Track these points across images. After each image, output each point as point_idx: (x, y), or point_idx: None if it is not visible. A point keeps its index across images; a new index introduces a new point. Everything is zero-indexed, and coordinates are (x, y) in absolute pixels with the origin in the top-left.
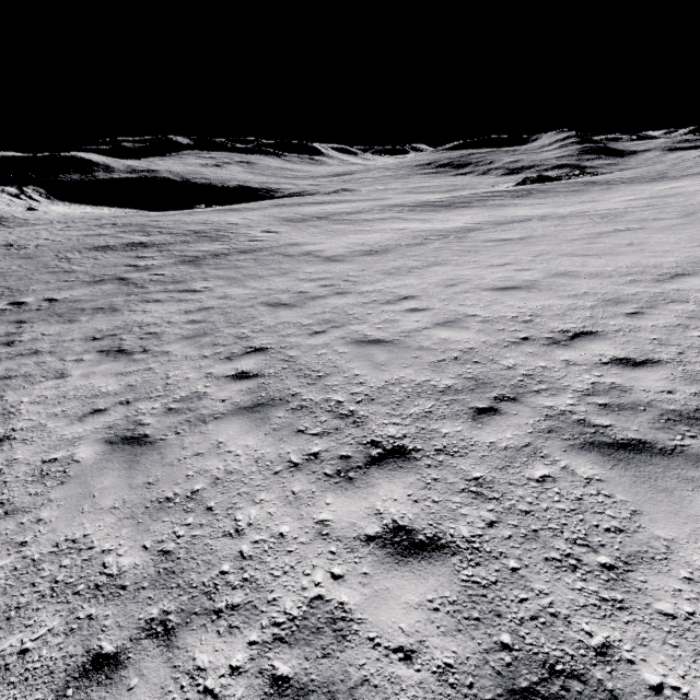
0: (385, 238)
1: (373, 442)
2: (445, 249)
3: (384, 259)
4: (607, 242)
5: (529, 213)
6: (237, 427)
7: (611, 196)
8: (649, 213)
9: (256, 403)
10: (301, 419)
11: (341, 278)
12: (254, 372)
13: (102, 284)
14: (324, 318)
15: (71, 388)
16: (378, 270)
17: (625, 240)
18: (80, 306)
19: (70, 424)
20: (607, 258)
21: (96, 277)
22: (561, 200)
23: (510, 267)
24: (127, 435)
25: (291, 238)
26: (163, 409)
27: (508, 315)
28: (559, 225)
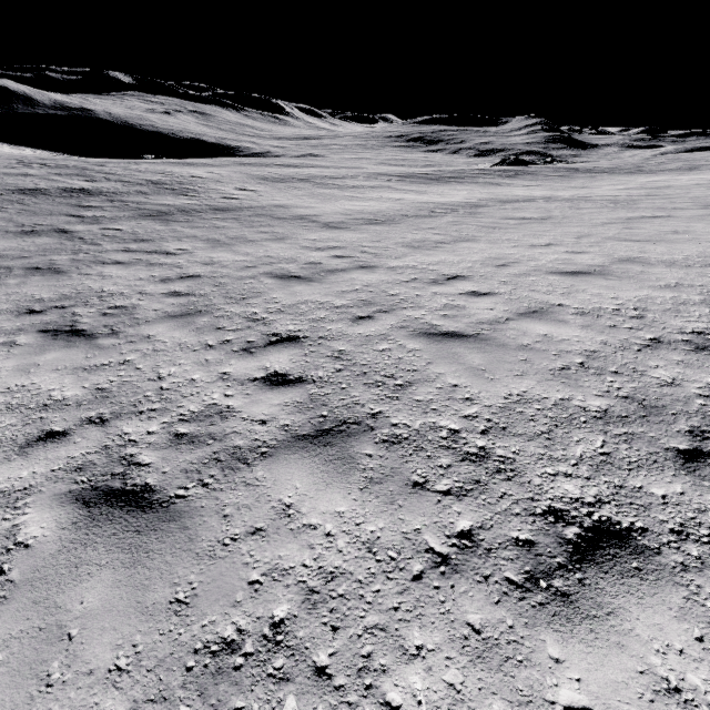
0: (386, 207)
1: (554, 511)
2: (464, 224)
3: (397, 230)
4: (647, 228)
5: (529, 194)
6: (306, 473)
7: (600, 184)
8: (661, 202)
9: (319, 428)
10: (407, 461)
11: (356, 248)
12: (294, 374)
13: (34, 237)
14: (360, 299)
15: (0, 391)
16: (398, 242)
17: (664, 227)
18: (4, 264)
19: (4, 461)
20: (665, 245)
21: (25, 226)
22: (552, 184)
23: (557, 248)
24: (113, 487)
25: (274, 199)
26: (167, 435)
27: (605, 307)
28: (573, 208)
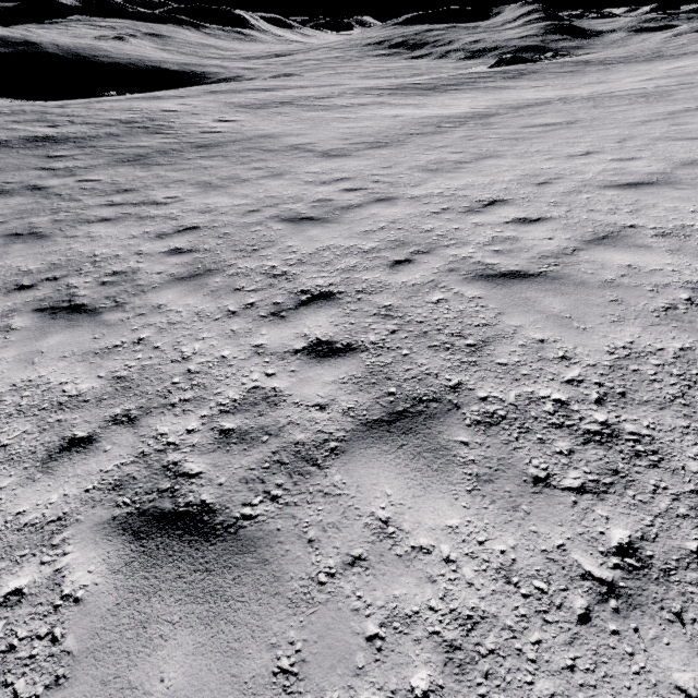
0: (385, 127)
1: None
2: (480, 138)
3: (407, 152)
4: None
5: (540, 96)
6: (394, 474)
7: (617, 77)
8: None
9: (392, 410)
10: (516, 448)
11: (367, 178)
12: (341, 341)
13: (6, 197)
14: (390, 239)
15: (5, 390)
16: (412, 166)
17: None
18: None
19: (27, 483)
20: None
21: None
22: (563, 82)
23: (601, 156)
24: (164, 510)
25: (259, 129)
26: (211, 433)
27: (689, 224)
28: (599, 107)
